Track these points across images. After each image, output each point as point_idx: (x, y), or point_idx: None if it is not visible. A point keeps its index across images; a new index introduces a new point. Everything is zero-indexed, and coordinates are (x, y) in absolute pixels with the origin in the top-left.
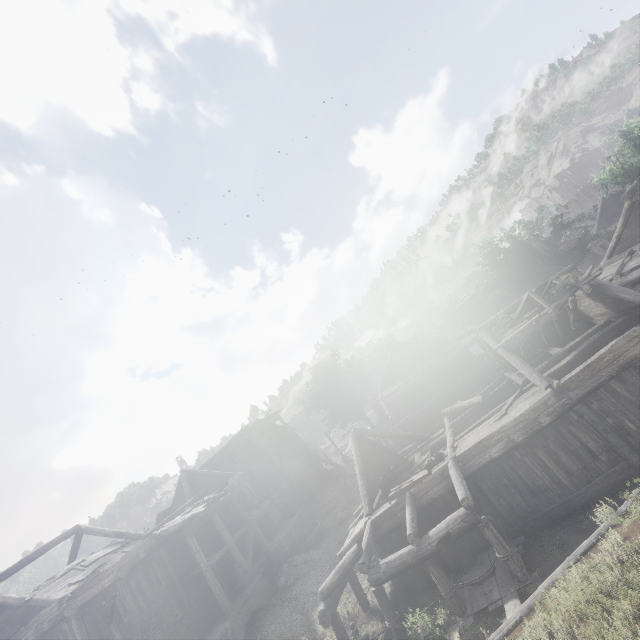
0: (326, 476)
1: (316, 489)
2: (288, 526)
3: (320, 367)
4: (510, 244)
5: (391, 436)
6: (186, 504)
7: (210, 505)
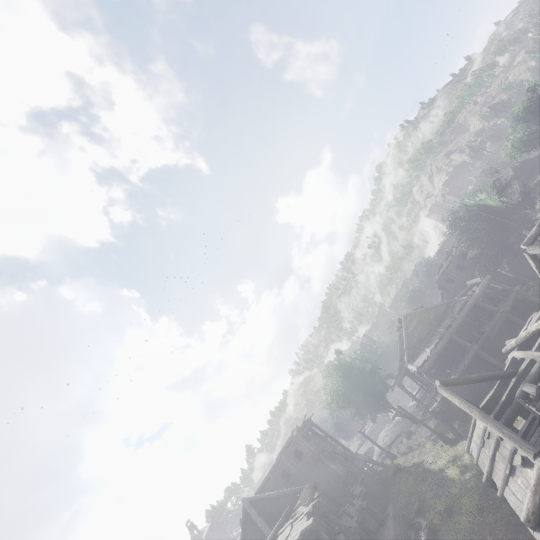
0: (381, 477)
1: (381, 492)
2: (387, 535)
3: (332, 365)
4: (467, 211)
5: (479, 379)
6: (274, 530)
7: (309, 519)
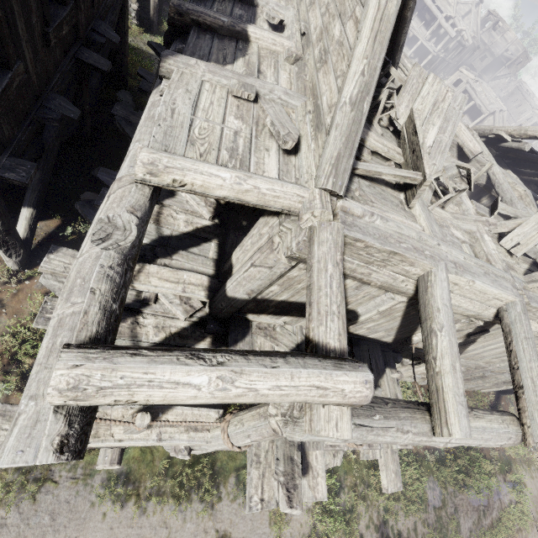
0: None
1: None
2: None
3: None
4: None
5: None
6: None
7: None
